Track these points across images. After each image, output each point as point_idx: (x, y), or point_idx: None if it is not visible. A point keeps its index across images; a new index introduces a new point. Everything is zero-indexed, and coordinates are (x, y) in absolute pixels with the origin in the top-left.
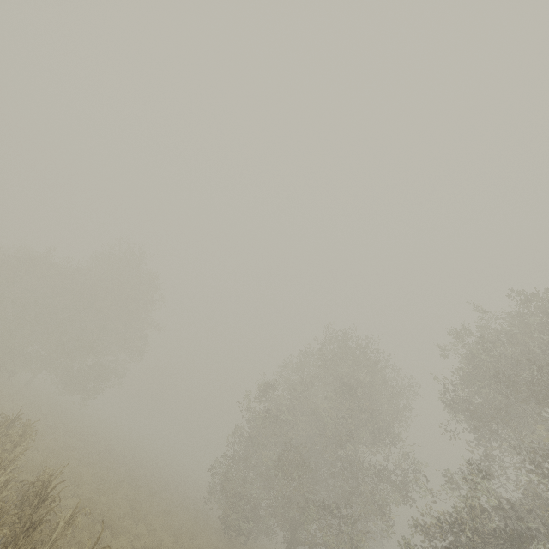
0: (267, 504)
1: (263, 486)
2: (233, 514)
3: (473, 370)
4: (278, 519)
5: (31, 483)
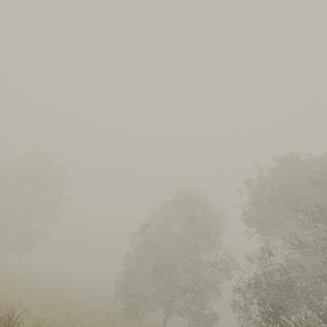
0: (151, 295)
1: (148, 285)
2: (132, 305)
3: (256, 200)
4: (159, 301)
5: None
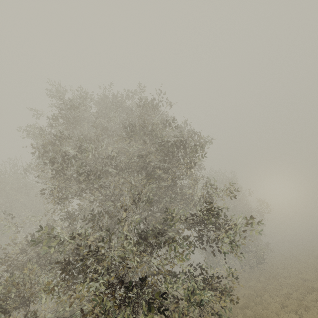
0: None
1: None
2: None
3: None
4: None
5: None
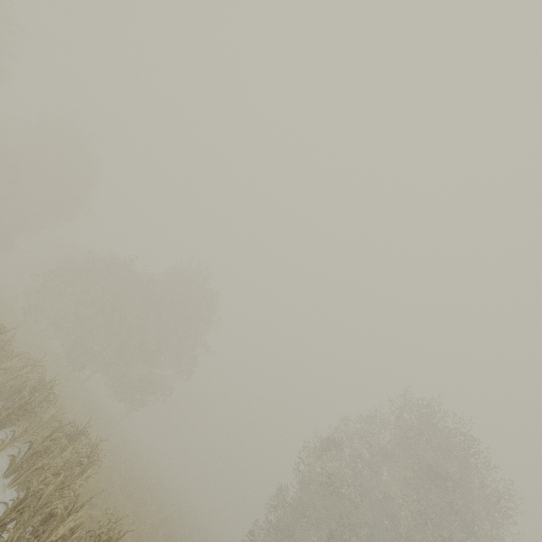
0: None
1: None
2: None
3: None
4: None
5: (97, 536)
